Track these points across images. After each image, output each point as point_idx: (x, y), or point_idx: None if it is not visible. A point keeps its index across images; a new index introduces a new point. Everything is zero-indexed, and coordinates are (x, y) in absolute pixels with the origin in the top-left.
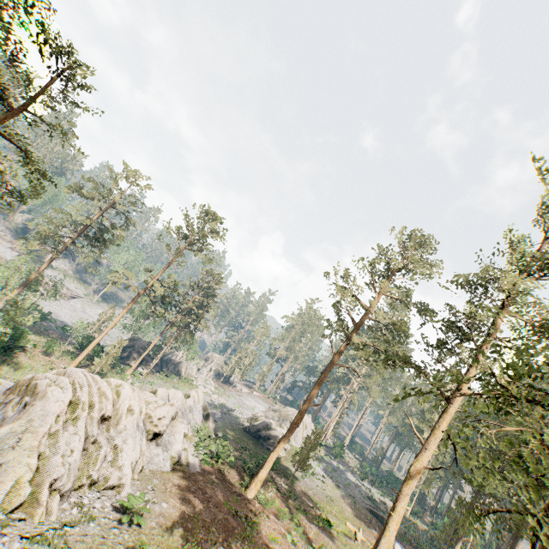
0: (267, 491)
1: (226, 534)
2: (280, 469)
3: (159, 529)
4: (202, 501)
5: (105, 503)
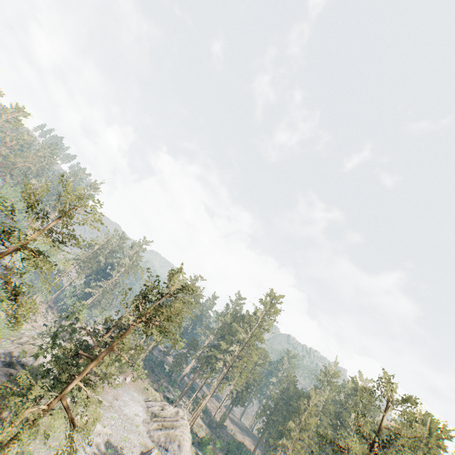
0: None
1: None
2: None
3: None
4: None
5: None
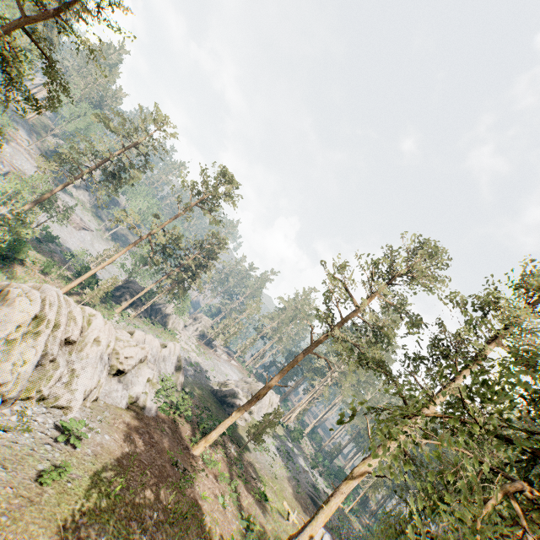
0: (215, 452)
1: (159, 481)
2: (234, 436)
3: (92, 458)
4: (146, 444)
5: (48, 419)
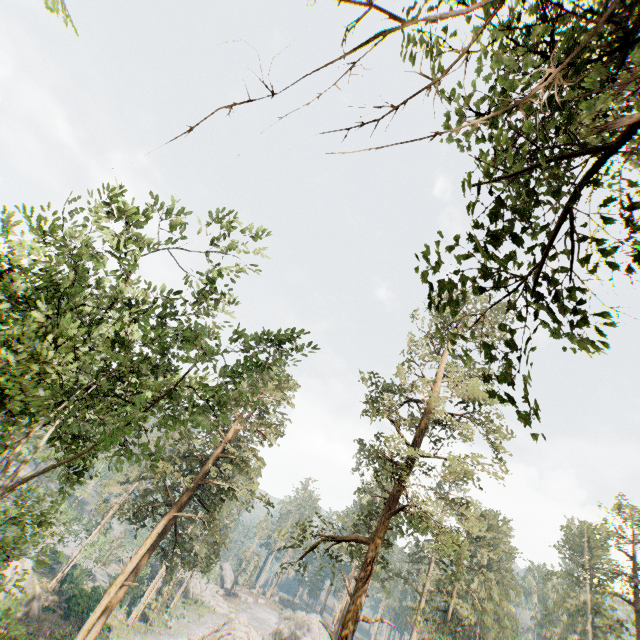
0: None
1: None
2: None
3: None
4: None
5: None
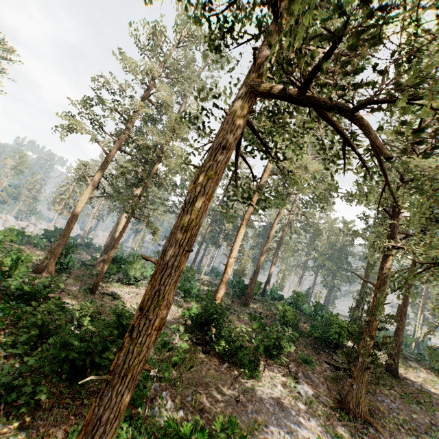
0: None
1: None
2: None
3: None
4: None
5: None
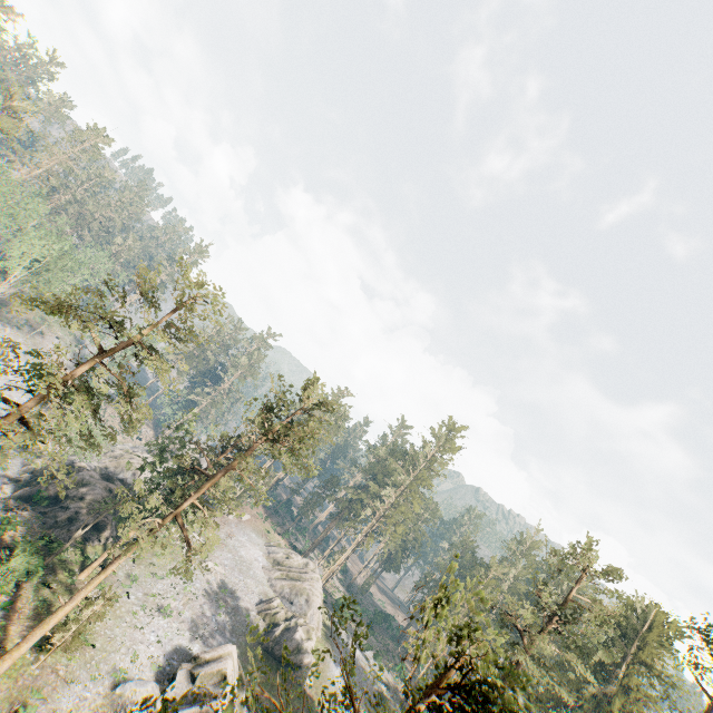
0: None
1: None
2: None
3: None
4: None
5: None
